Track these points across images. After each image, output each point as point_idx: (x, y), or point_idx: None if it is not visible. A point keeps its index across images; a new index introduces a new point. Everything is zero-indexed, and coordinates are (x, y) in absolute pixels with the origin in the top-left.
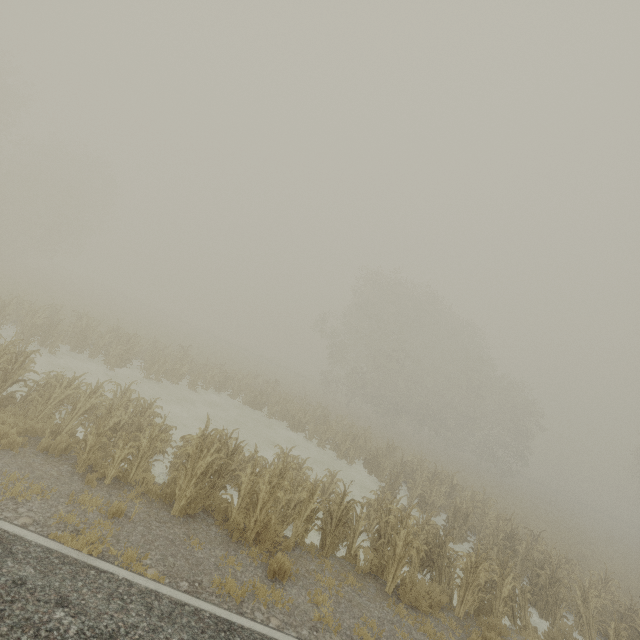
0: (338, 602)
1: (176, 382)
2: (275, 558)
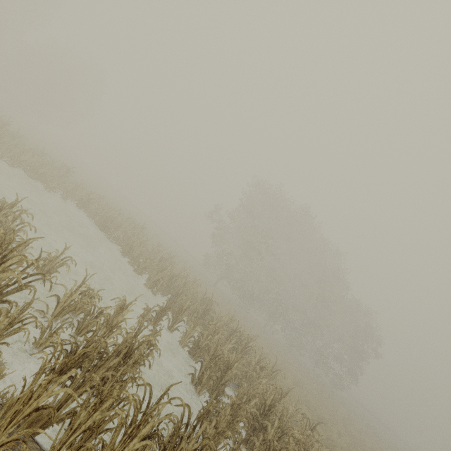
0: None
1: (32, 177)
2: None
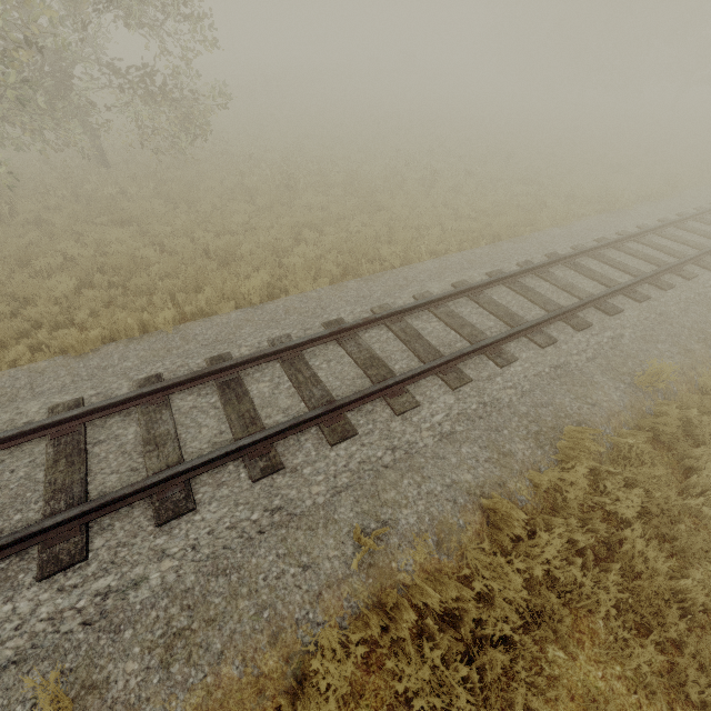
0: None
1: None
2: None
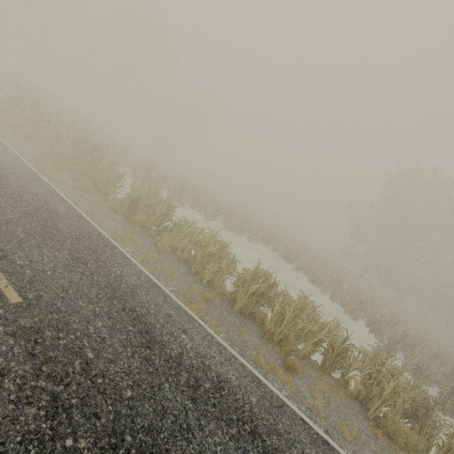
0: (328, 403)
1: (240, 234)
2: (290, 358)
